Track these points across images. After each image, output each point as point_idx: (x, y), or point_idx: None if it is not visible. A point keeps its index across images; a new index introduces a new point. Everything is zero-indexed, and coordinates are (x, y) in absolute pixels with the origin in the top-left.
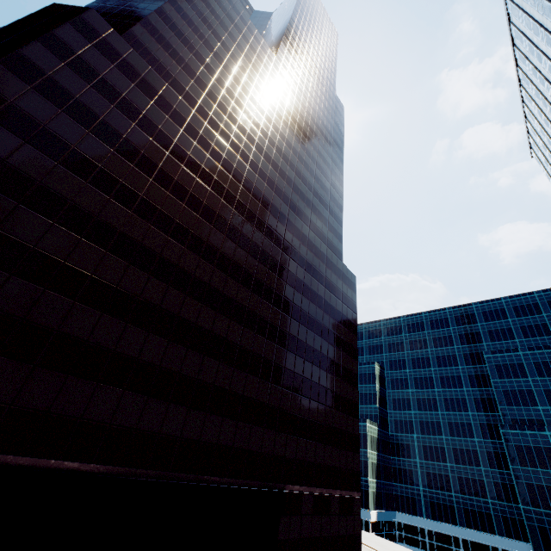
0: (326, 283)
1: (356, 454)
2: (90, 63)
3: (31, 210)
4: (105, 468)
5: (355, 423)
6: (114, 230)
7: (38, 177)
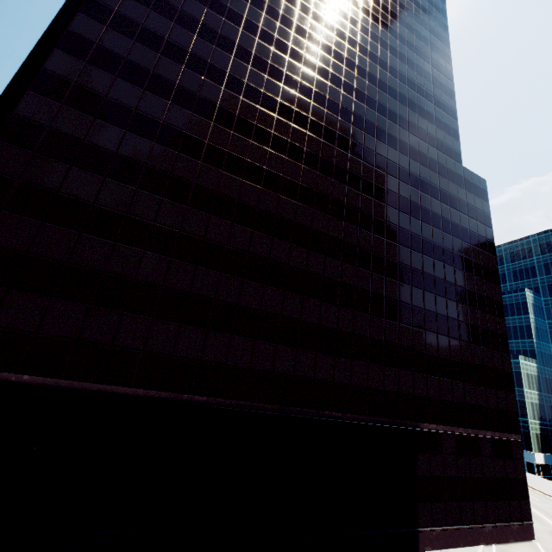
0: (442, 196)
1: (510, 393)
2: (128, 15)
3: (116, 181)
4: (230, 402)
5: (505, 358)
6: (189, 184)
7: (113, 149)
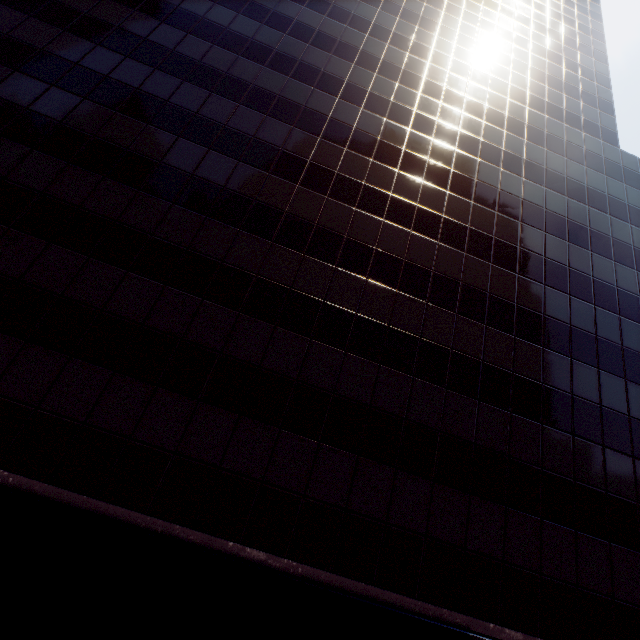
0: (571, 189)
1: None
2: None
3: None
4: (18, 480)
5: None
6: (86, 136)
7: None
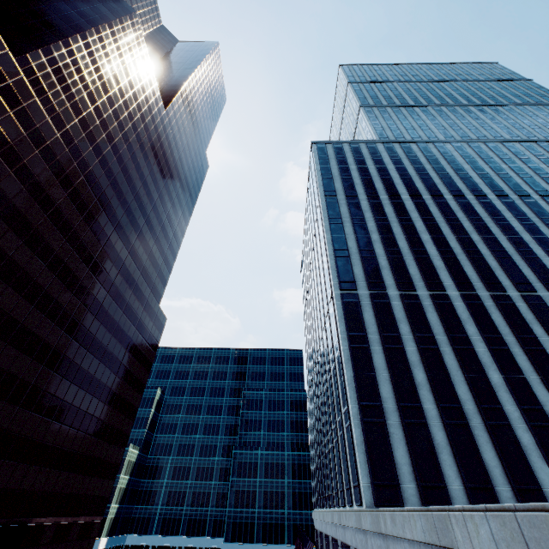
0: (139, 324)
1: (112, 481)
2: None
3: None
4: None
5: (121, 452)
6: None
7: None
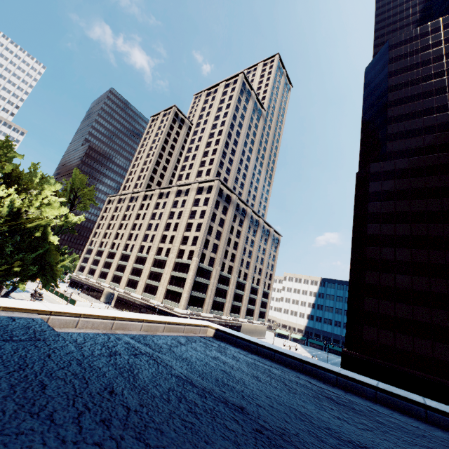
0: None
1: None
2: (387, 190)
3: (417, 276)
4: None
5: None
6: None
7: (409, 260)
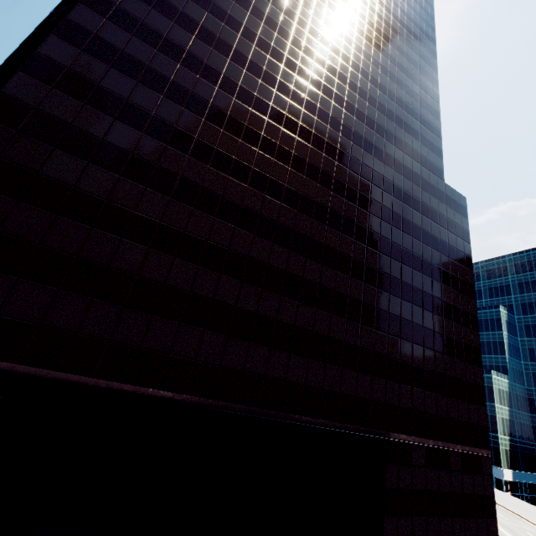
0: (423, 209)
1: (481, 407)
2: (129, 11)
3: (99, 167)
4: (196, 399)
5: (478, 372)
6: (175, 176)
7: (100, 135)
